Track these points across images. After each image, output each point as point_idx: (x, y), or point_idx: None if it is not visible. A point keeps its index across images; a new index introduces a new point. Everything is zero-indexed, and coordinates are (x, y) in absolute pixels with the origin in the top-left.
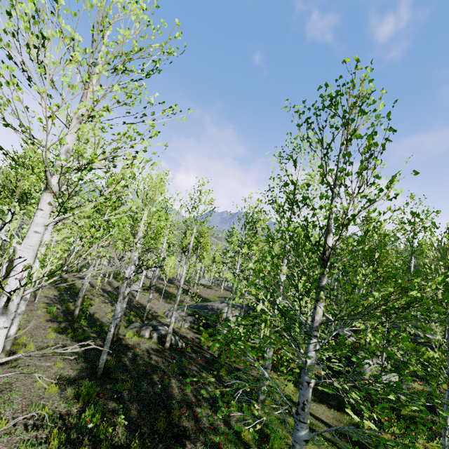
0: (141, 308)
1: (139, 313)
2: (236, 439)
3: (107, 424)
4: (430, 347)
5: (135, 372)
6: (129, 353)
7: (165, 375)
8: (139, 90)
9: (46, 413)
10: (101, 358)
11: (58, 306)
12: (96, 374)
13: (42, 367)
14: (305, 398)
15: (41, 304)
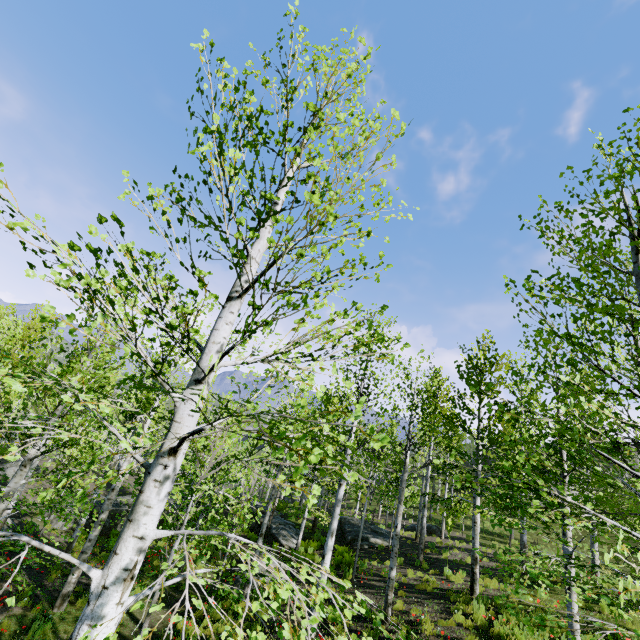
0: None
1: None
2: None
3: None
4: (369, 553)
5: None
6: None
7: None
8: None
9: None
10: None
11: None
12: None
13: None
14: None
15: None
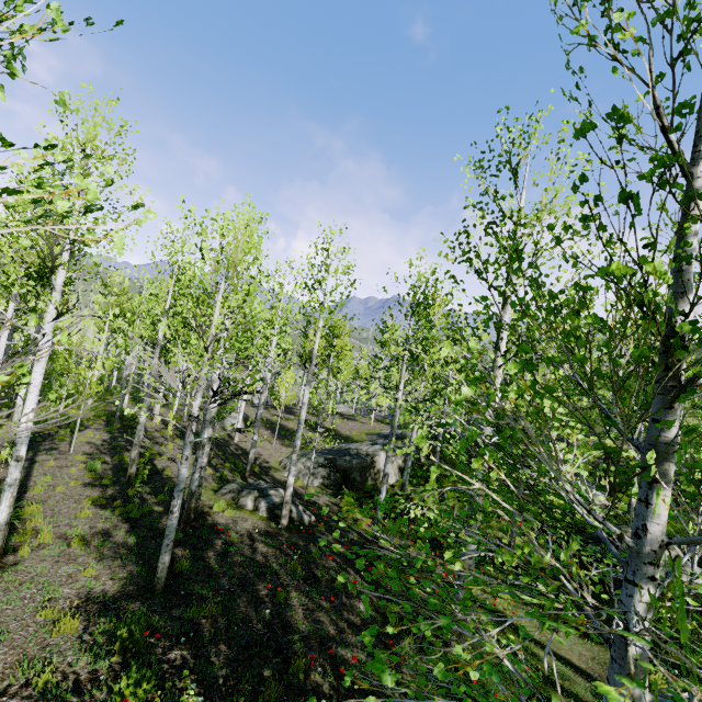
0: (243, 456)
1: (239, 464)
2: None
3: (166, 700)
4: None
5: (225, 579)
6: (217, 541)
7: (280, 583)
8: None
9: (48, 682)
10: (160, 561)
11: (106, 459)
12: (154, 588)
13: (58, 578)
14: None
15: (78, 457)
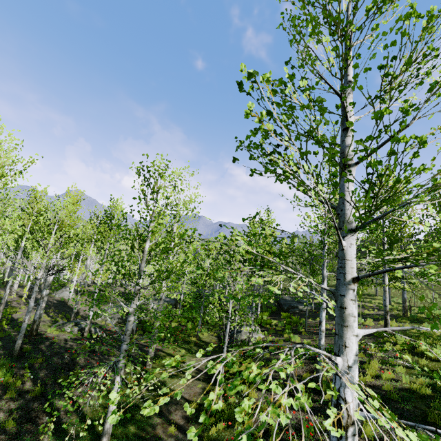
0: (71, 311)
1: (67, 315)
2: (121, 382)
3: (17, 380)
4: (301, 315)
5: (48, 352)
6: (47, 342)
7: (76, 352)
8: (19, 176)
9: None
10: (17, 343)
11: None
12: (12, 355)
13: None
14: (127, 329)
15: None
